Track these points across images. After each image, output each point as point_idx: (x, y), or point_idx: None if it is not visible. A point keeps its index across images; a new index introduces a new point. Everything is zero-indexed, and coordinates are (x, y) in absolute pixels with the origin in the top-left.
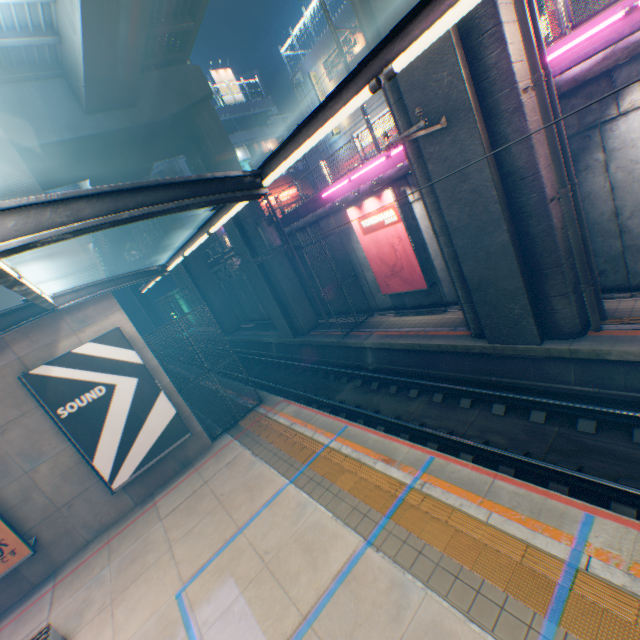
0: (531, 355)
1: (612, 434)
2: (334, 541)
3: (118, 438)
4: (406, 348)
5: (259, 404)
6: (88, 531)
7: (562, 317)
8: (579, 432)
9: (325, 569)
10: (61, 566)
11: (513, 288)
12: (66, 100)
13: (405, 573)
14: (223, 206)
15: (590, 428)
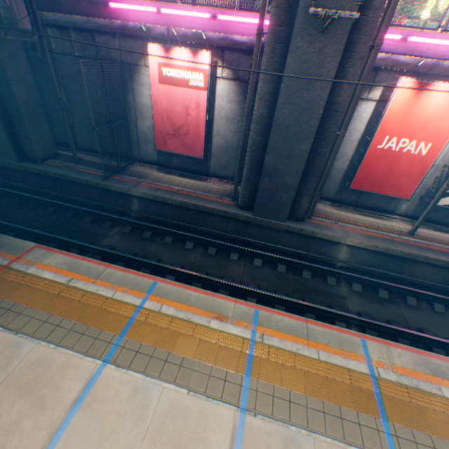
0: (277, 228)
1: (318, 279)
2: (207, 423)
3: None
4: (181, 205)
5: None
6: None
7: (302, 208)
8: (304, 278)
9: None
10: None
11: (291, 184)
12: None
13: (289, 427)
14: None
15: (309, 276)
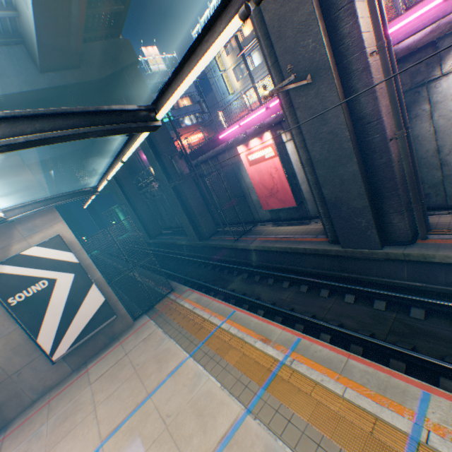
0: (374, 257)
1: (437, 320)
2: (221, 408)
3: (58, 320)
4: (280, 250)
5: (171, 292)
6: (34, 393)
7: (398, 229)
8: (412, 318)
9: (213, 433)
10: (11, 421)
11: (361, 206)
12: (25, 61)
13: (277, 439)
14: (130, 138)
15: (420, 315)
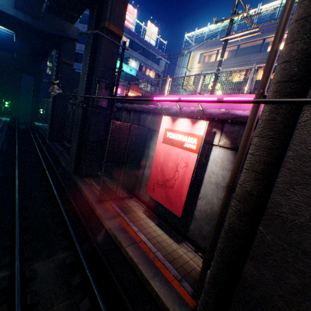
0: None
1: None
2: None
3: None
4: (130, 261)
5: None
6: None
7: None
8: None
9: None
10: None
11: None
12: None
13: None
14: None
15: None
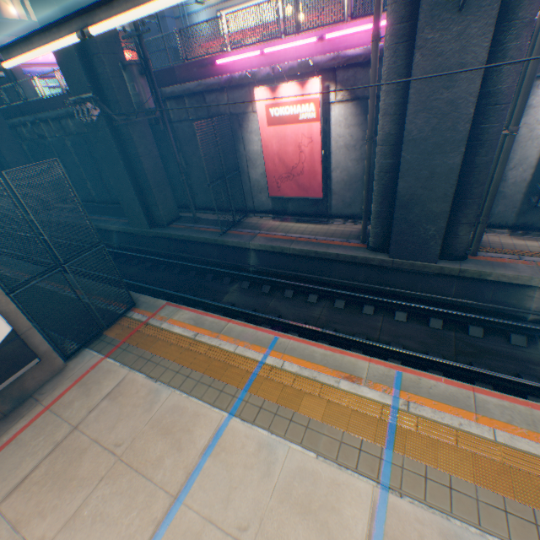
0: (425, 271)
1: (494, 338)
2: (339, 493)
3: None
4: (300, 254)
5: (130, 308)
6: None
7: (460, 242)
8: (471, 336)
9: (348, 537)
10: None
11: (439, 211)
12: None
13: (450, 519)
14: None
15: (479, 333)
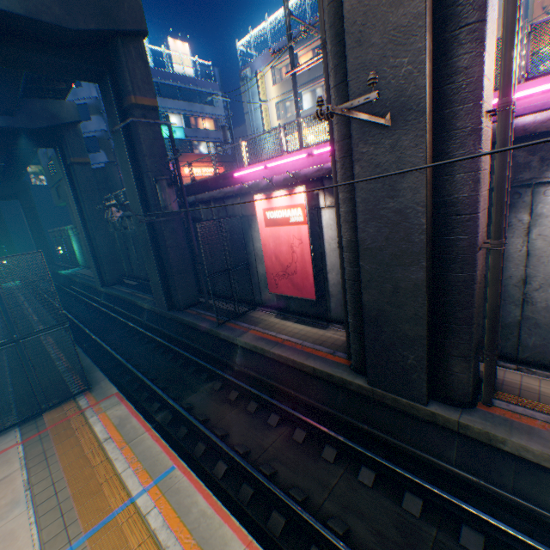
0: (413, 413)
1: None
2: None
3: None
4: (279, 359)
5: (85, 390)
6: None
7: (457, 381)
8: (463, 547)
9: None
10: None
11: (414, 334)
12: None
13: None
14: None
15: (477, 546)
